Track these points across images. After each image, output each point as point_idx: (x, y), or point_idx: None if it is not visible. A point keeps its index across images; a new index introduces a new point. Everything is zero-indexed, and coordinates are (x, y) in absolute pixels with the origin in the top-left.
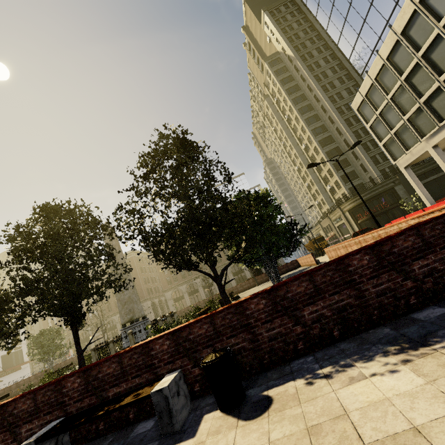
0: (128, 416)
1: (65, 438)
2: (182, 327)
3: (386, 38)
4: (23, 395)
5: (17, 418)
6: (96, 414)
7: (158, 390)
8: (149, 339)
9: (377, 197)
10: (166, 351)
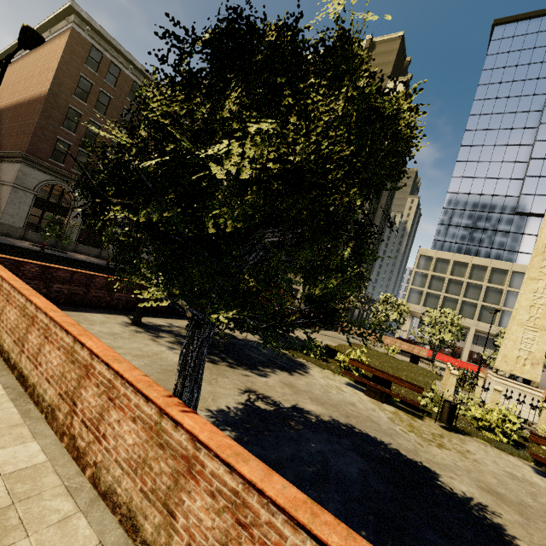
0: None
1: None
2: None
3: (484, 258)
4: None
5: None
6: None
7: None
8: None
9: None
10: None
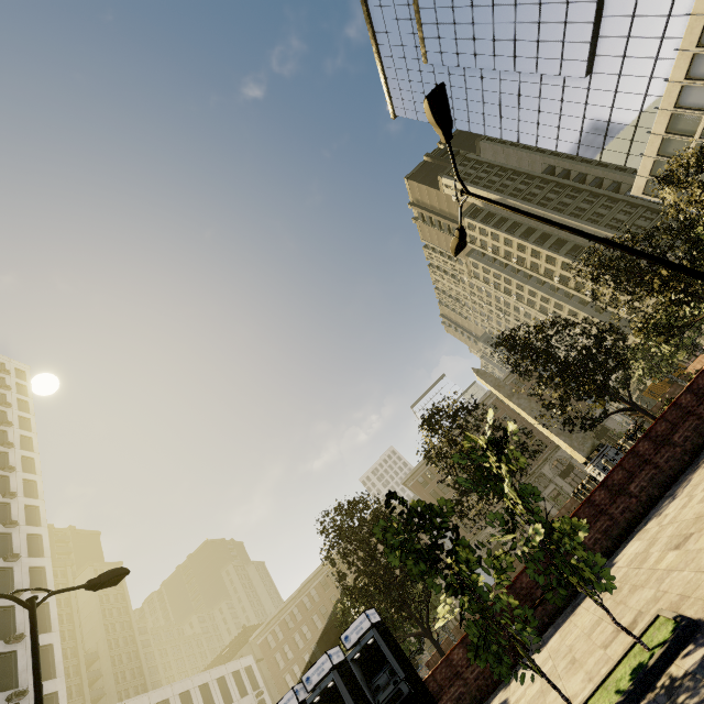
0: None
1: None
2: None
3: (655, 118)
4: None
5: None
6: None
7: None
8: None
9: None
10: None
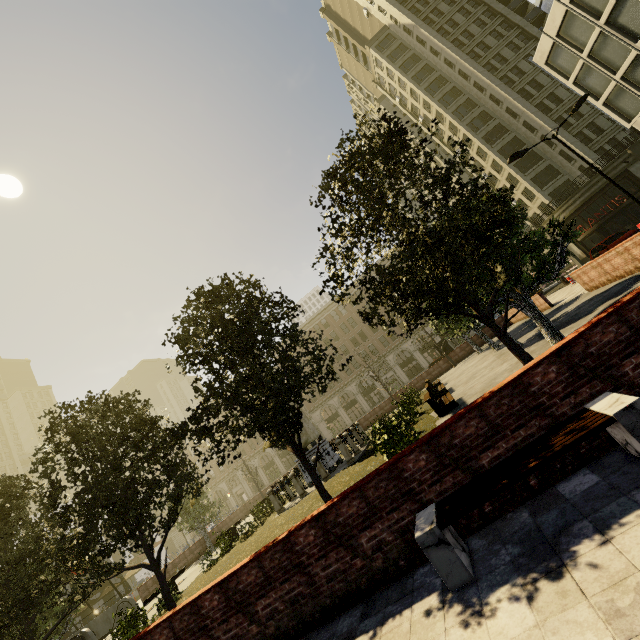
0: (528, 483)
1: (451, 528)
2: (571, 340)
3: None
4: (345, 495)
5: (347, 527)
6: (524, 469)
7: (625, 408)
8: (519, 372)
9: (602, 192)
10: (556, 381)
